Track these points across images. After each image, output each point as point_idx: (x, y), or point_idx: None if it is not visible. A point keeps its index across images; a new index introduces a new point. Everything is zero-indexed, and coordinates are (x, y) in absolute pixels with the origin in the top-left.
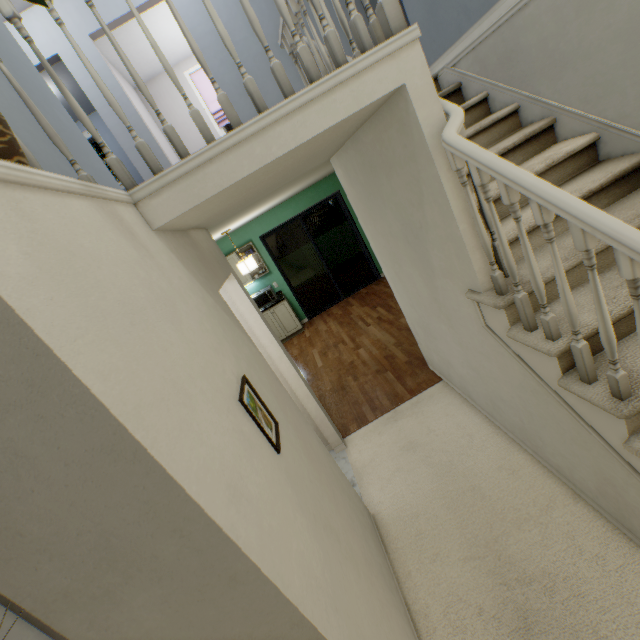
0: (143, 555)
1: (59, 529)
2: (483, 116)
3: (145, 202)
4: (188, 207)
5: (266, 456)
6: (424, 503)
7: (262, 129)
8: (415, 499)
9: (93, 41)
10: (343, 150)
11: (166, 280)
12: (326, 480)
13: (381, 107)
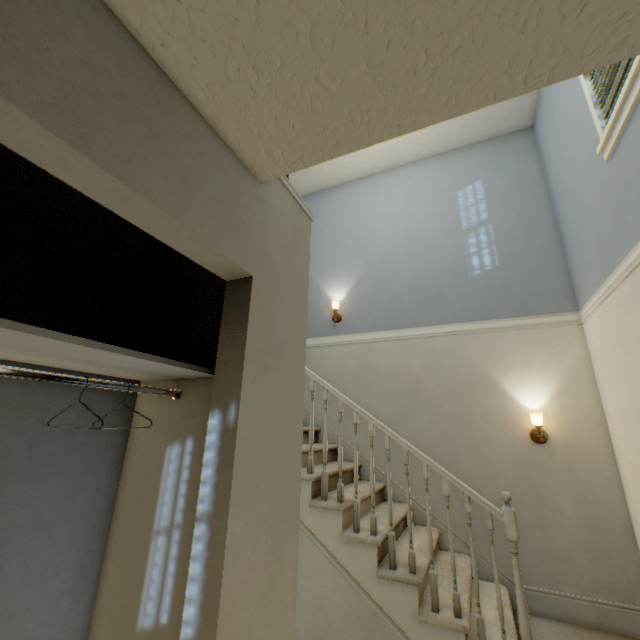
0: (286, 364)
1: (278, 322)
2: None
3: None
4: None
5: None
6: None
7: None
8: None
9: None
10: None
11: None
12: None
13: None
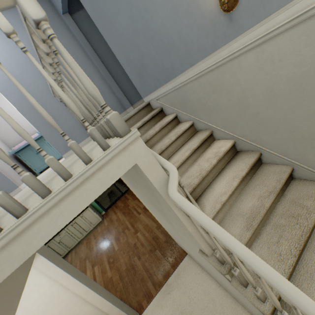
0: None
1: None
2: (177, 124)
3: None
4: None
5: None
6: None
7: (19, 233)
8: None
9: None
10: None
11: None
12: None
13: None
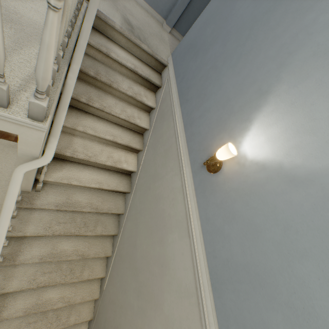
0: None
1: None
2: (146, 110)
3: None
4: None
5: None
6: None
7: None
8: None
9: None
10: None
11: None
12: None
13: None
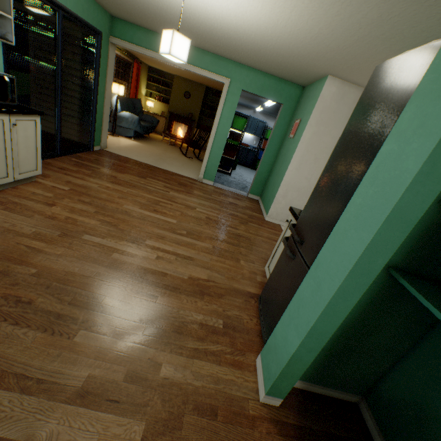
0: None
1: None
2: None
3: None
4: None
5: None
6: None
7: None
8: None
9: None
10: (358, 88)
11: None
12: None
13: None
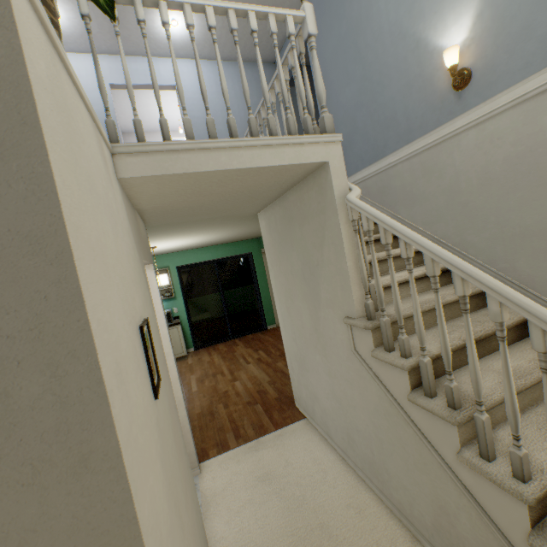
0: None
1: None
2: None
3: (122, 156)
4: (155, 173)
5: (147, 388)
6: (271, 540)
7: (231, 147)
8: (262, 535)
9: (111, 88)
10: (271, 206)
11: (116, 207)
12: (183, 472)
13: (308, 176)
